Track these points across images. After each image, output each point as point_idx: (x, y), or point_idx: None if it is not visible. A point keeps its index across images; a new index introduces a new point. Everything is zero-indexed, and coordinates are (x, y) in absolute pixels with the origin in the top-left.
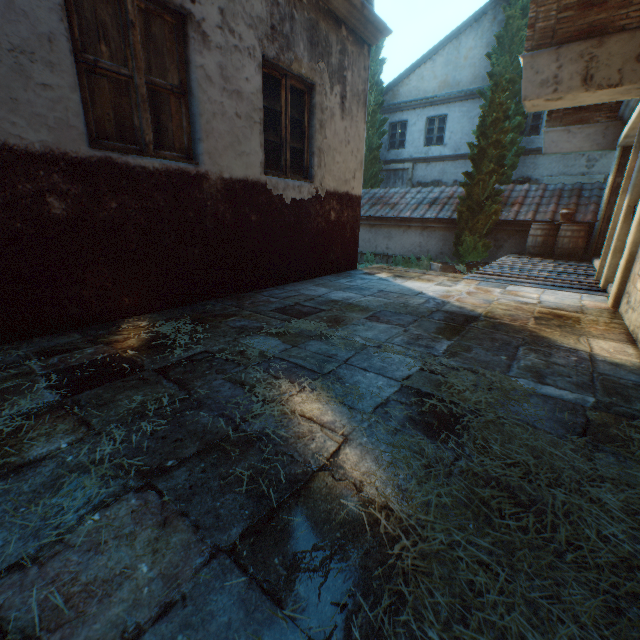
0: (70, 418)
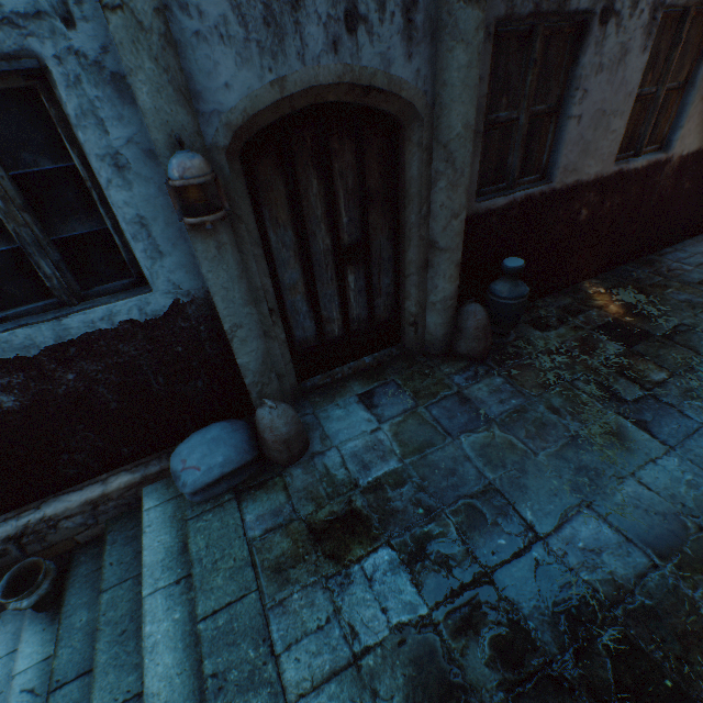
0: (647, 362)
